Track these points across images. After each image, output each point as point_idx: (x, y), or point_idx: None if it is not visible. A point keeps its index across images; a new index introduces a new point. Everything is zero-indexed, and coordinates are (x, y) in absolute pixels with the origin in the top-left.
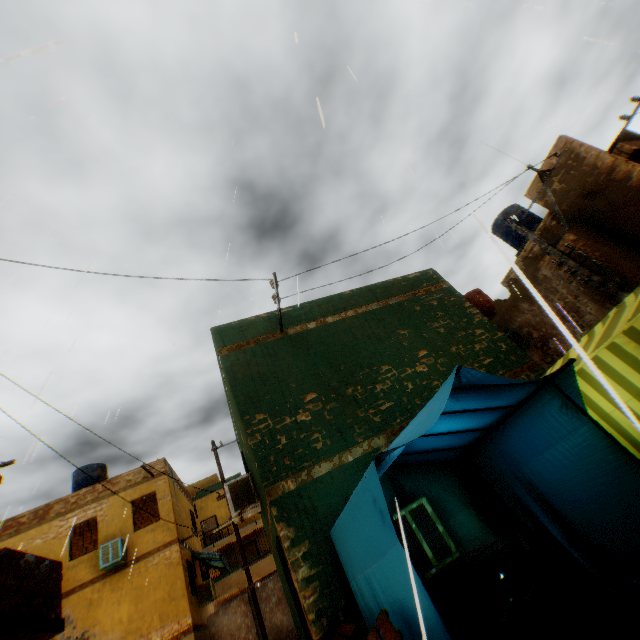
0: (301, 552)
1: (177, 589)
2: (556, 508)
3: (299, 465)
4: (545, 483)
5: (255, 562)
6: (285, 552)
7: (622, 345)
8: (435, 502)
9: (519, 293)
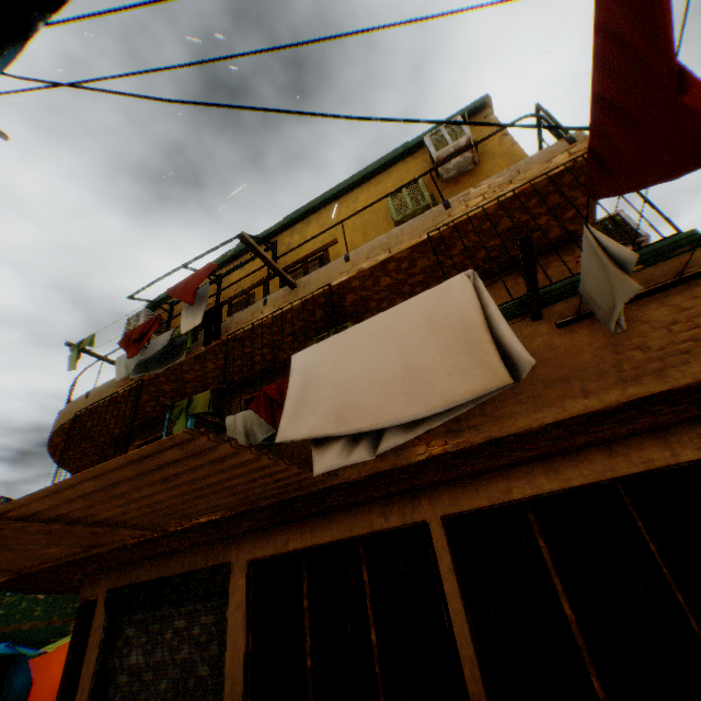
0: None
1: None
2: (9, 695)
3: None
4: (15, 684)
5: None
6: None
7: None
8: None
9: None
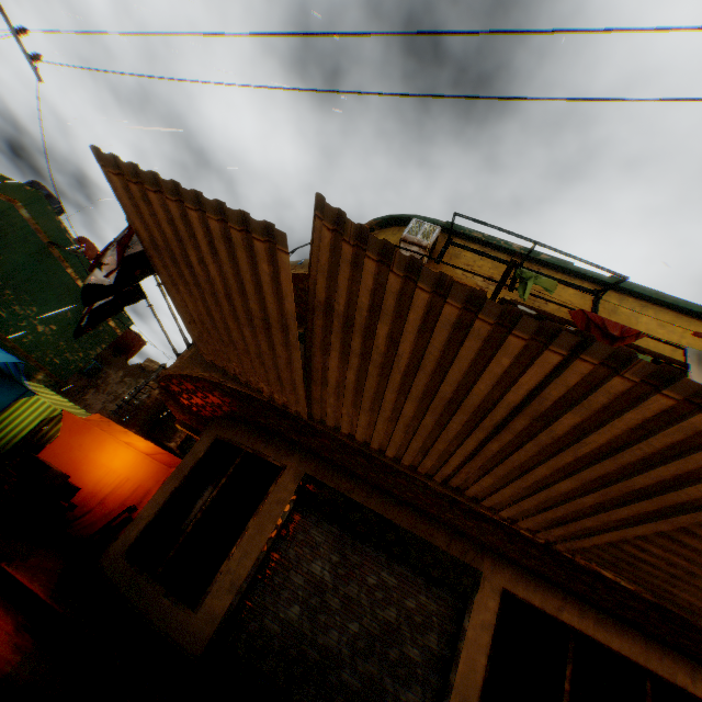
0: None
1: None
2: None
3: None
4: None
5: None
6: None
7: (53, 409)
8: None
9: (131, 370)
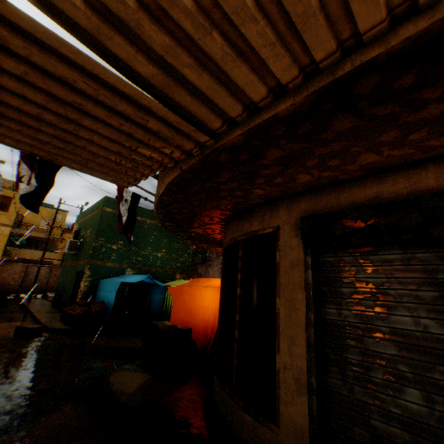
0: (89, 279)
1: (1, 246)
2: (151, 305)
3: (104, 259)
4: (153, 300)
5: (33, 251)
6: (85, 277)
7: None
8: (130, 289)
9: None
